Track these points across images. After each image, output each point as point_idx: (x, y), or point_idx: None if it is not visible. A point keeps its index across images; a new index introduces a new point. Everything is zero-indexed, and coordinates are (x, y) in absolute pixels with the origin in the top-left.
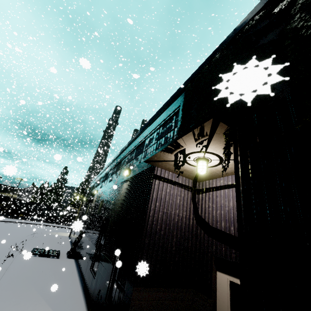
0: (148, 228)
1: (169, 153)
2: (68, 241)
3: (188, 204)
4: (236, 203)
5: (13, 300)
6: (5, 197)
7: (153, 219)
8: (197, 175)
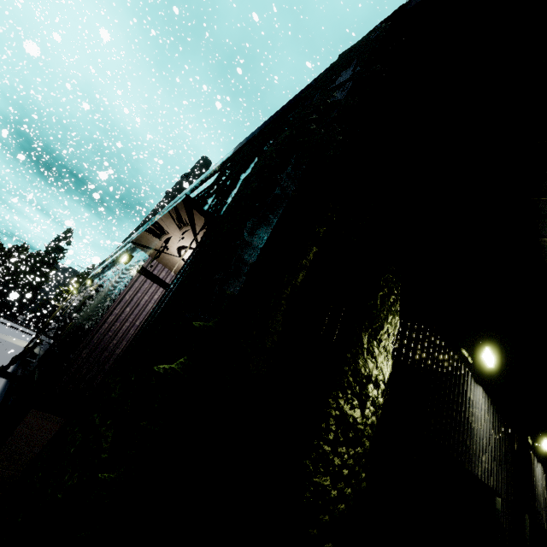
0: (95, 338)
1: (157, 239)
2: (17, 353)
3: None
4: (153, 308)
5: None
6: None
7: (110, 328)
8: None
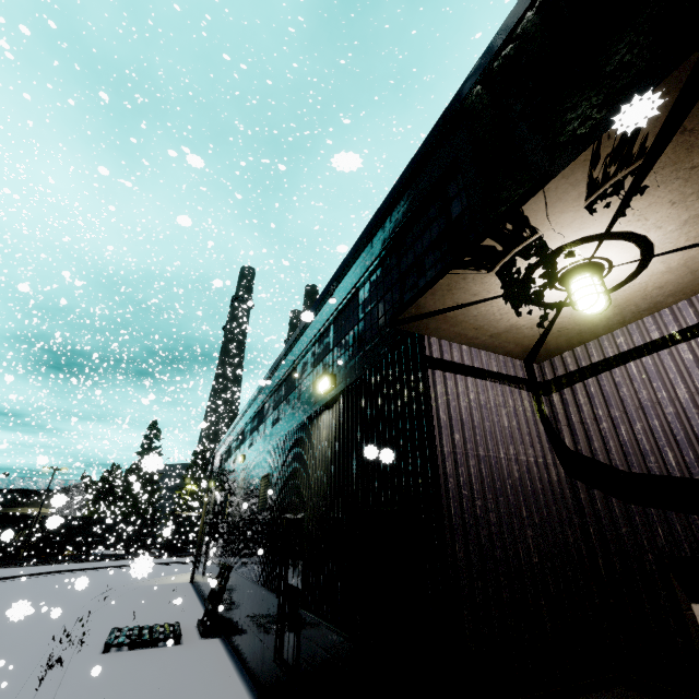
0: (453, 512)
1: (480, 272)
2: (191, 594)
3: (531, 427)
4: None
5: None
6: (22, 517)
7: (458, 482)
8: (542, 339)
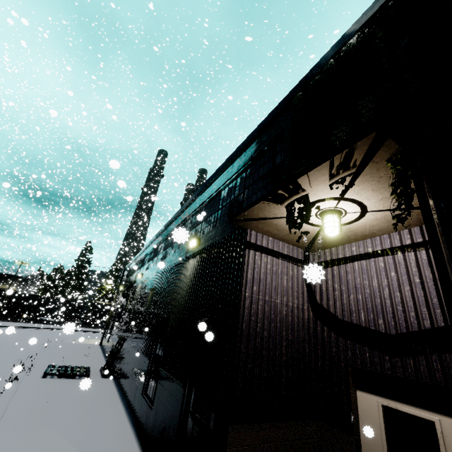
0: (244, 328)
1: (277, 204)
2: (99, 351)
3: (299, 287)
4: (440, 276)
5: (25, 451)
6: None
7: (250, 313)
8: (313, 241)
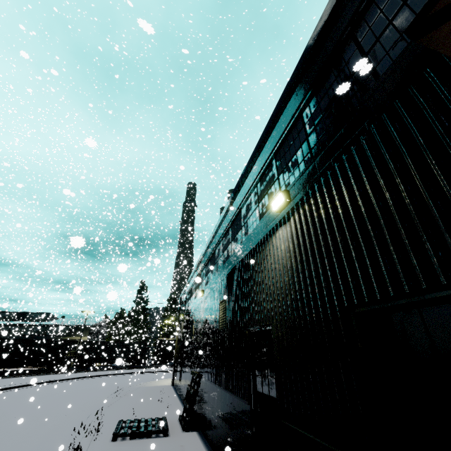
0: None
1: None
2: (173, 393)
3: None
4: None
5: None
6: (71, 341)
7: None
8: None
